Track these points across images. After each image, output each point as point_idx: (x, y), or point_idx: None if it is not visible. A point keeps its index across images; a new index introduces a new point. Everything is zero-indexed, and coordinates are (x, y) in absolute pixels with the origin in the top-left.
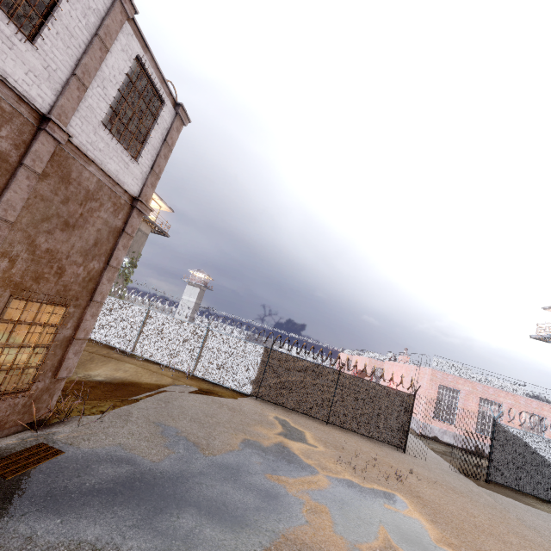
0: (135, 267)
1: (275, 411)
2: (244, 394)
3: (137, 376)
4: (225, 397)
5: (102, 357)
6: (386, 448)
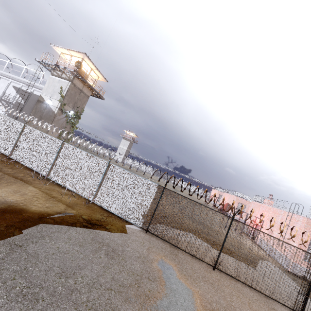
0: (79, 118)
1: (162, 251)
2: (135, 226)
3: (30, 200)
4: (112, 231)
5: (11, 178)
6: (280, 310)
